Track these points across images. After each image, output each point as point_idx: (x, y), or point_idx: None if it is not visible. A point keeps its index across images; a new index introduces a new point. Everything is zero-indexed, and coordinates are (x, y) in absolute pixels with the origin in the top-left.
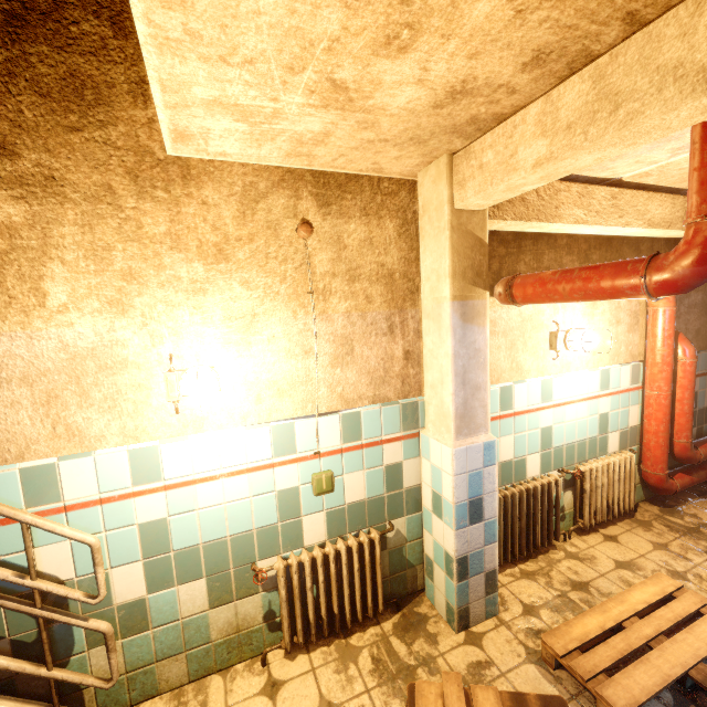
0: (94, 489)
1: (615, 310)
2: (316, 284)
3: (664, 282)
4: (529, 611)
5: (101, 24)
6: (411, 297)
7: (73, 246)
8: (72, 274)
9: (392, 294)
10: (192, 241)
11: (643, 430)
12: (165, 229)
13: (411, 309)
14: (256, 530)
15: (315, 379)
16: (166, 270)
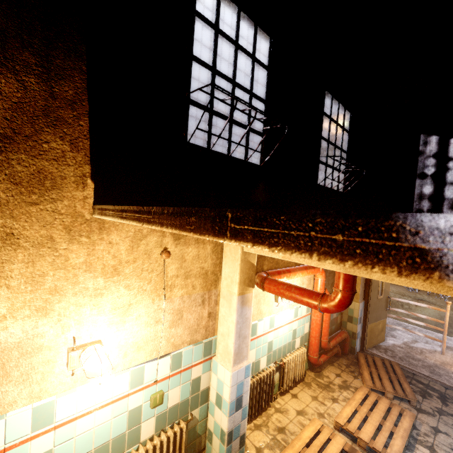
0: (1, 443)
1: (302, 278)
2: (167, 282)
3: (326, 309)
4: (259, 452)
5: (63, 143)
6: (215, 283)
7: (18, 276)
8: (13, 294)
9: (206, 283)
10: (99, 265)
11: (310, 335)
12: (83, 259)
13: (214, 290)
14: (112, 440)
15: (160, 336)
16: (79, 284)
